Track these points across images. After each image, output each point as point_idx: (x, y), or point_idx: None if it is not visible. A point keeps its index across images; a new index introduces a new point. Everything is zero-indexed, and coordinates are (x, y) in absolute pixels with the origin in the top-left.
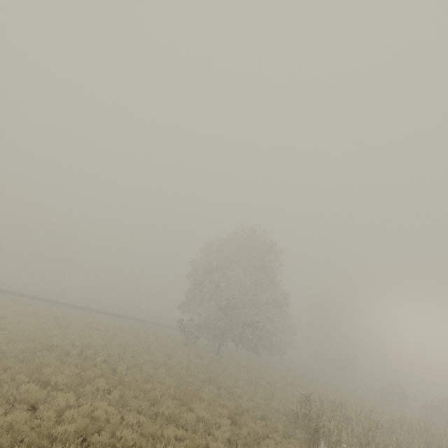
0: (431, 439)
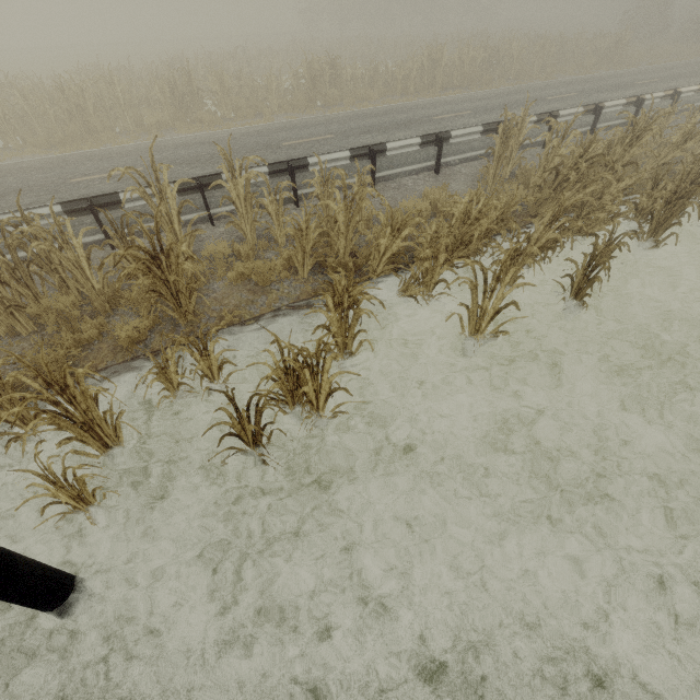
0: (448, 43)
